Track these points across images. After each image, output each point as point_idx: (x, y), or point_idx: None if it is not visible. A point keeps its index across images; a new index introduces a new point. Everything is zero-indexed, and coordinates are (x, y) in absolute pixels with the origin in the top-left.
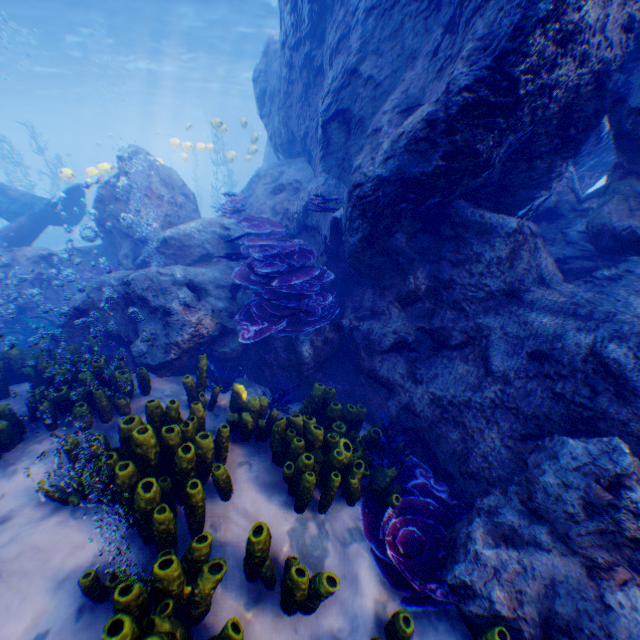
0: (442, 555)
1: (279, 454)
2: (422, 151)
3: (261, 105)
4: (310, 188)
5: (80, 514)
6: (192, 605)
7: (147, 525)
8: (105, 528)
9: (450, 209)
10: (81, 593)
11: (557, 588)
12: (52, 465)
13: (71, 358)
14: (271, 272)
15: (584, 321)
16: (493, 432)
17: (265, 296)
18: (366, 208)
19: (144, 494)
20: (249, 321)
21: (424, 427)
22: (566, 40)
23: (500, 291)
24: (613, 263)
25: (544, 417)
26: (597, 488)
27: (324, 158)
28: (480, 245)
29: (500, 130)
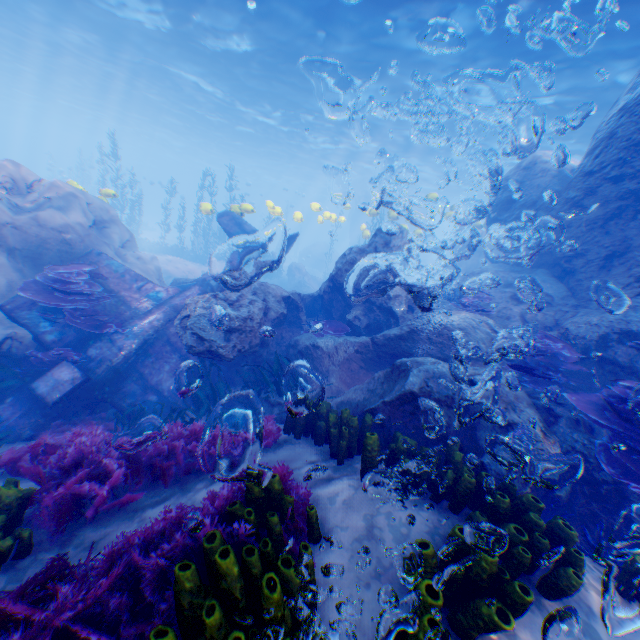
0: None
1: None
2: None
3: (501, 210)
4: (612, 318)
5: None
6: None
7: None
8: None
9: None
10: None
11: None
12: None
13: (472, 472)
14: None
15: None
16: None
17: None
18: None
19: None
20: (634, 481)
21: None
22: None
23: None
24: None
25: None
26: None
27: None
28: None
29: None
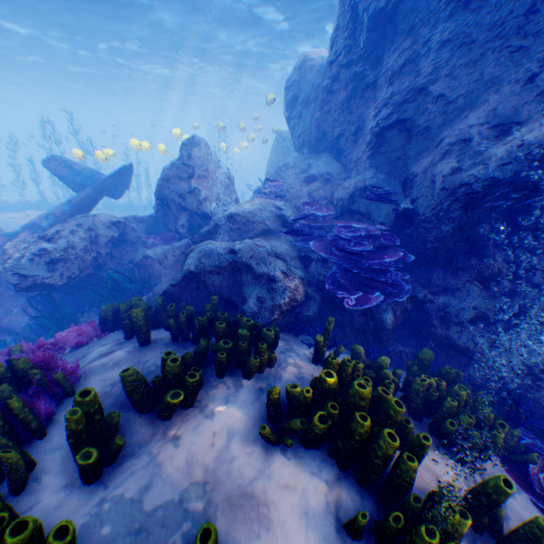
0: None
1: (419, 410)
2: None
3: (291, 109)
4: (356, 180)
5: (290, 456)
6: None
7: (382, 471)
8: (318, 470)
9: (534, 207)
10: (334, 530)
11: None
12: (240, 409)
13: (213, 314)
14: (358, 249)
15: None
16: None
17: (352, 269)
18: (470, 203)
19: (393, 443)
20: (342, 290)
21: (511, 391)
22: None
23: None
24: None
25: None
26: None
27: (372, 156)
28: None
29: None
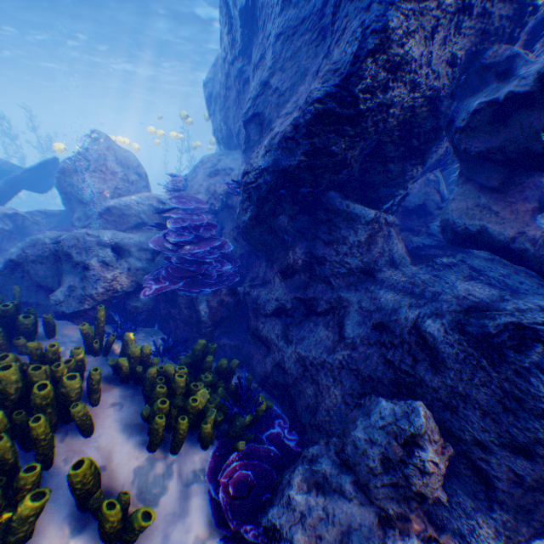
0: (267, 498)
1: (148, 398)
2: (290, 148)
3: (209, 106)
4: (233, 174)
5: None
6: (10, 530)
7: None
8: None
9: (324, 198)
10: None
11: (352, 535)
12: None
13: None
14: (180, 240)
15: (417, 299)
16: (338, 390)
17: (173, 260)
18: (252, 192)
19: None
20: (155, 280)
21: (290, 383)
22: (395, 68)
23: (359, 269)
24: (458, 253)
25: (378, 380)
26: (394, 445)
27: (246, 151)
28: (347, 230)
29: (350, 136)
